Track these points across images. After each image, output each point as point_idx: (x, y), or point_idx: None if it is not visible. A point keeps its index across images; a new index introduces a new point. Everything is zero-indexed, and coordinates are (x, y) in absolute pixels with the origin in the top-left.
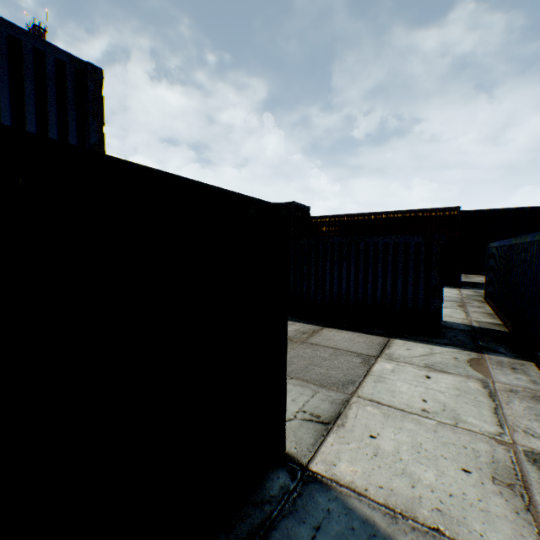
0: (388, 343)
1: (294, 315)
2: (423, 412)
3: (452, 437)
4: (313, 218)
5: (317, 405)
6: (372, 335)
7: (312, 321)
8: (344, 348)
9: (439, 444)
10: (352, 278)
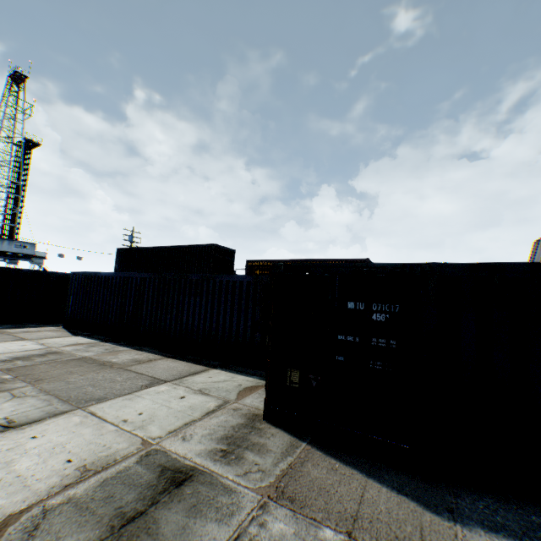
0: (201, 372)
1: (157, 347)
2: (122, 421)
3: (109, 439)
4: (249, 261)
5: (30, 414)
6: (200, 365)
7: (166, 352)
8: (152, 373)
9: (86, 443)
10: (203, 312)
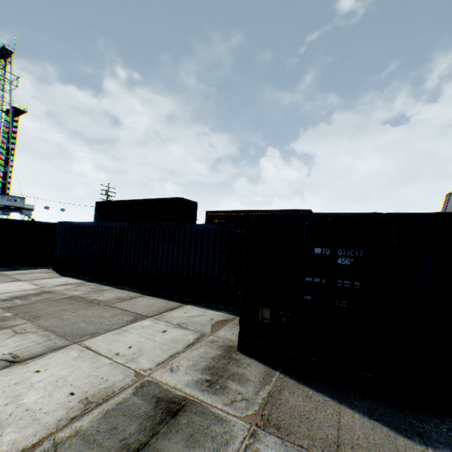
0: (177, 308)
1: (136, 286)
2: (115, 354)
3: (105, 371)
4: (208, 212)
5: (32, 349)
6: (175, 302)
7: (144, 290)
8: (134, 310)
9: (85, 376)
10: (175, 255)
